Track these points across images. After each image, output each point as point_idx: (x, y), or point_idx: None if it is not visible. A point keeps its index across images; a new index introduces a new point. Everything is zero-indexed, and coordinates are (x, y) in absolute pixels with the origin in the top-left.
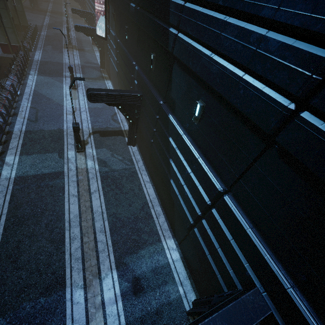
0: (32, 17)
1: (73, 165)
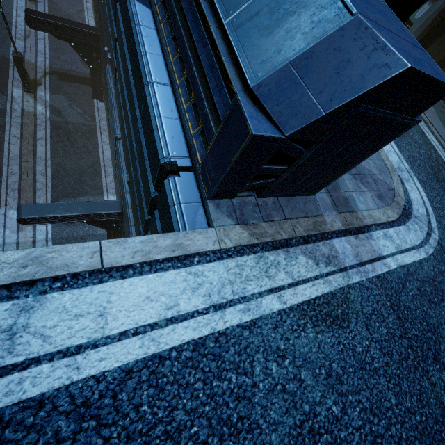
0: None
1: (19, 106)
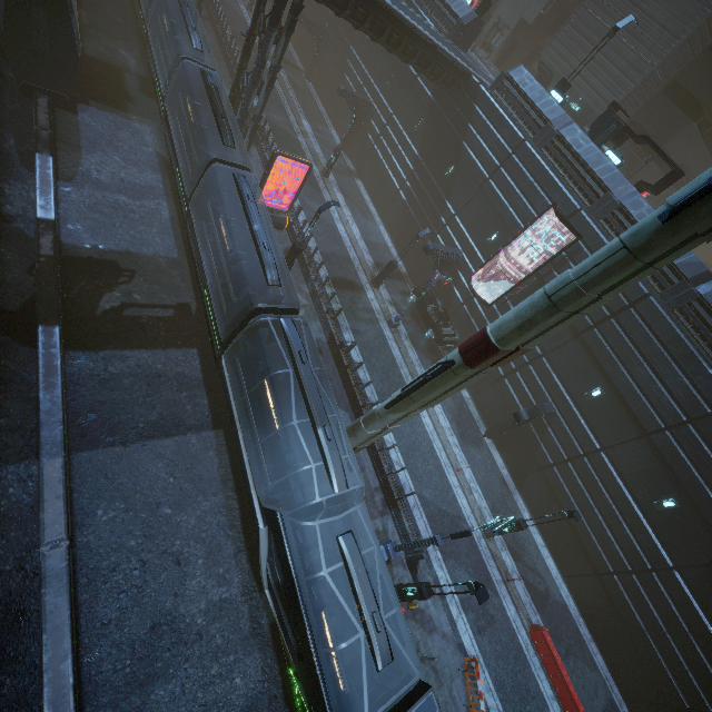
0: None
1: None
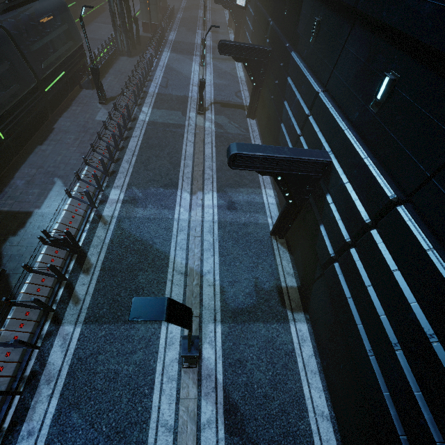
0: (170, 0)
1: (193, 122)
